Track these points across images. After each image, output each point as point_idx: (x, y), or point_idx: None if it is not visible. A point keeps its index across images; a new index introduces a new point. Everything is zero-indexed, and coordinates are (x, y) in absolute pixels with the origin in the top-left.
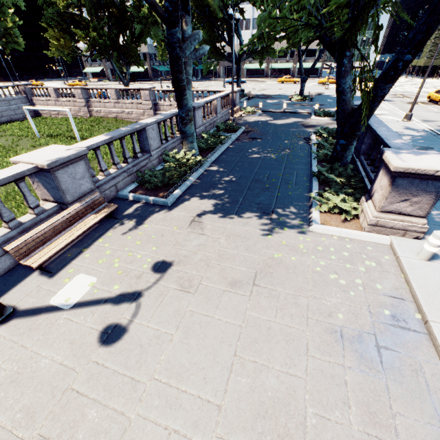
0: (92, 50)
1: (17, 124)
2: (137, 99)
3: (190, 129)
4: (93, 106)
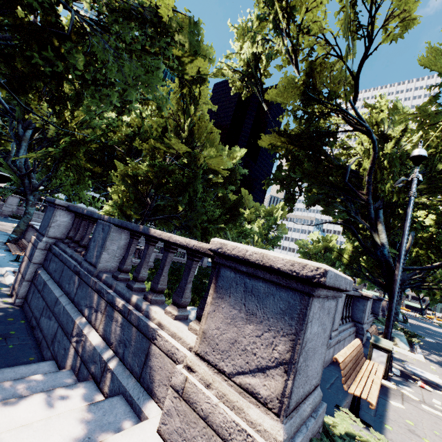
0: None
1: None
2: None
3: None
4: None
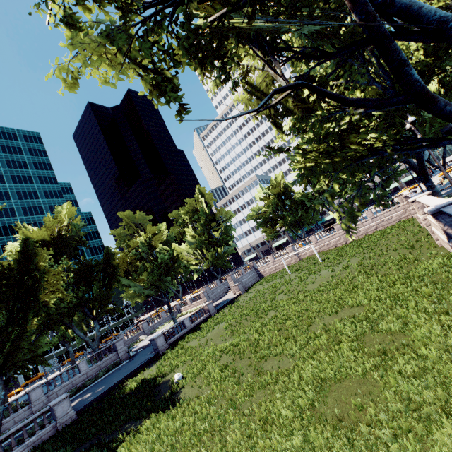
0: (285, 227)
1: (262, 281)
2: (330, 233)
3: (436, 189)
4: (300, 253)
